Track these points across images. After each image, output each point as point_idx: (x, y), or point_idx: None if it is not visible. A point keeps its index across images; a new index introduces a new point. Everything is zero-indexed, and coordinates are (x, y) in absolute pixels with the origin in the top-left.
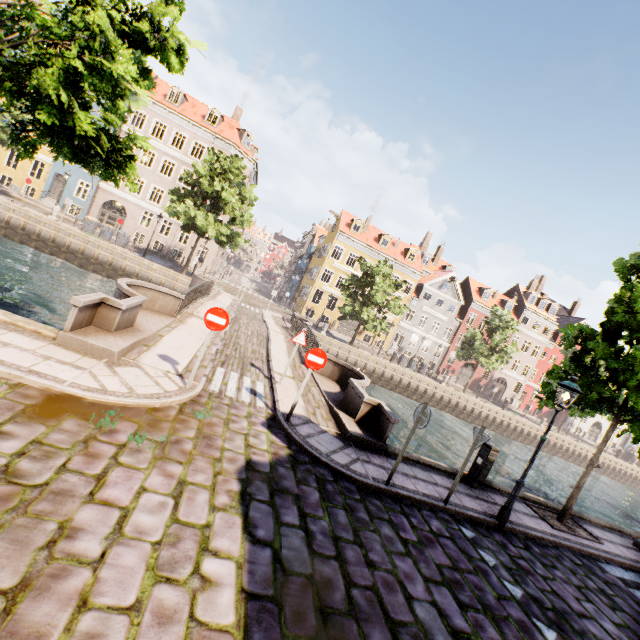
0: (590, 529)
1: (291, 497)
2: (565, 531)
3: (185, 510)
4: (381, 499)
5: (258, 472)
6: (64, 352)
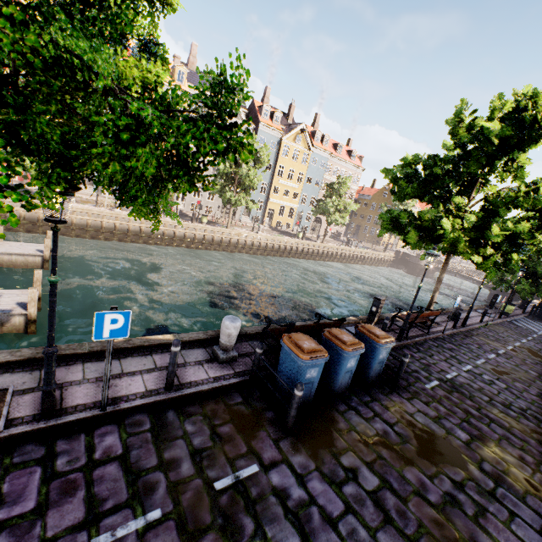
0: None
1: None
2: None
3: None
4: None
5: None
6: None
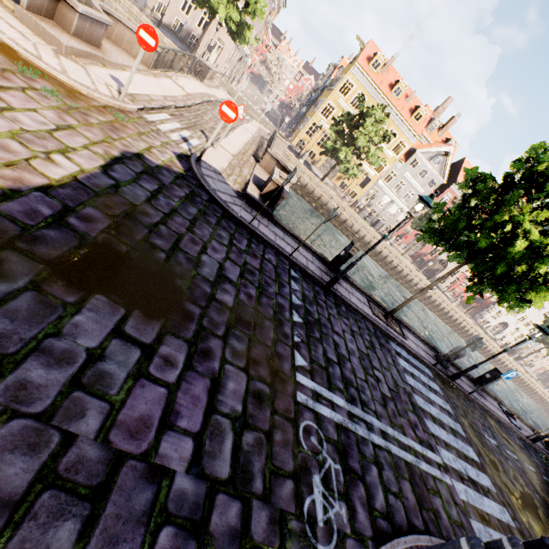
0: (407, 334)
1: (158, 182)
2: (381, 319)
3: (61, 135)
4: (238, 227)
5: (143, 161)
6: (18, 23)
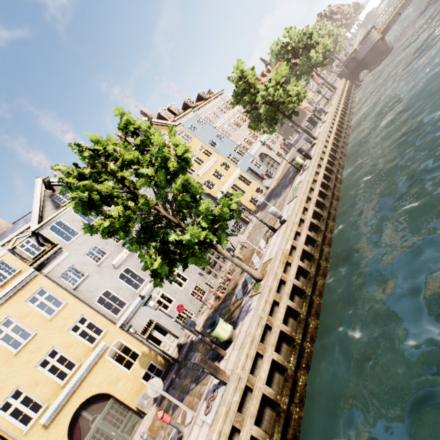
0: None
1: None
2: None
3: None
4: None
5: None
6: None
